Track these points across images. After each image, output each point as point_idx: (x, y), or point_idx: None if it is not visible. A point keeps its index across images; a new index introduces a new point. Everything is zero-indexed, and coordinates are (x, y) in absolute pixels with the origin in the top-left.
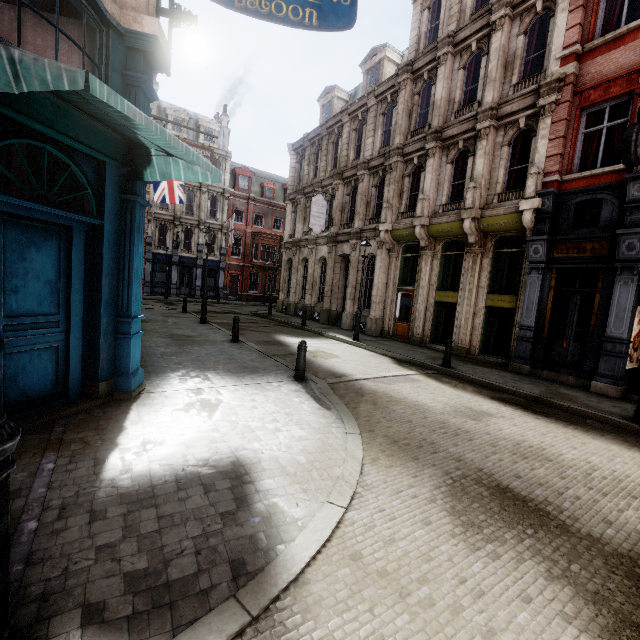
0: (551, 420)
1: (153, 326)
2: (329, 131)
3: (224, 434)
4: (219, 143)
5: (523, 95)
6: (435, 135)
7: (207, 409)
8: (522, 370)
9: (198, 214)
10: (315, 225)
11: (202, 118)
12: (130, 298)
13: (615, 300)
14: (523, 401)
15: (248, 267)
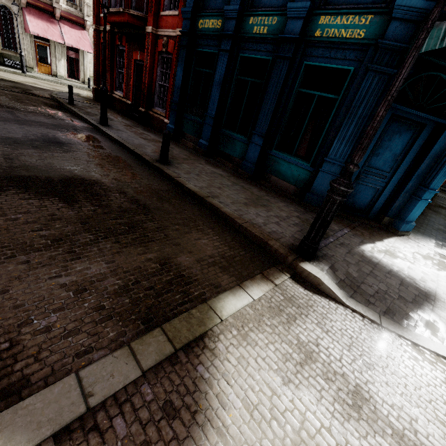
0: None
1: None
2: None
3: (438, 281)
4: None
5: None
6: None
7: (440, 266)
8: None
9: None
10: None
11: None
12: (436, 176)
13: None
14: None
15: None
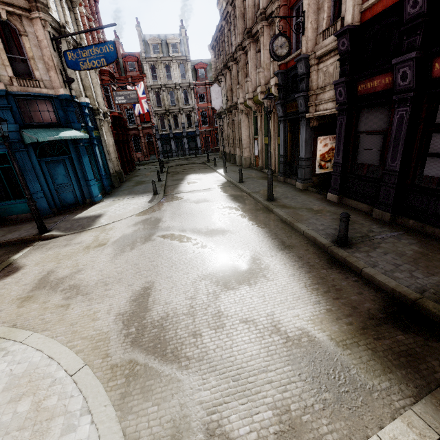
0: (232, 202)
1: (137, 178)
2: (220, 33)
3: (107, 210)
4: (182, 51)
5: (271, 1)
6: (247, 35)
7: (111, 205)
8: (281, 180)
9: (178, 104)
10: (216, 105)
11: (168, 38)
12: (87, 175)
13: (301, 136)
14: (243, 195)
15: (213, 130)
